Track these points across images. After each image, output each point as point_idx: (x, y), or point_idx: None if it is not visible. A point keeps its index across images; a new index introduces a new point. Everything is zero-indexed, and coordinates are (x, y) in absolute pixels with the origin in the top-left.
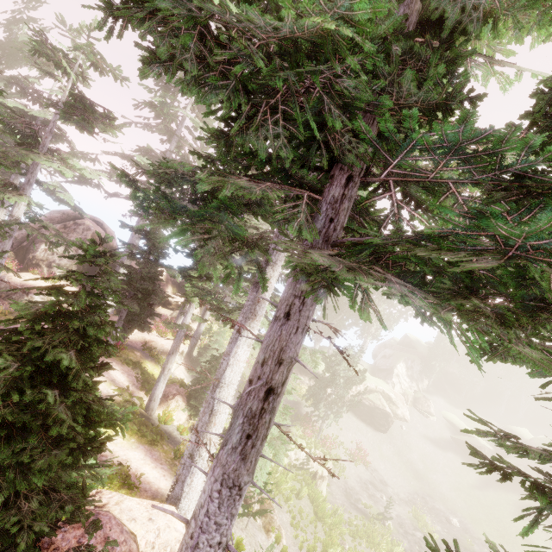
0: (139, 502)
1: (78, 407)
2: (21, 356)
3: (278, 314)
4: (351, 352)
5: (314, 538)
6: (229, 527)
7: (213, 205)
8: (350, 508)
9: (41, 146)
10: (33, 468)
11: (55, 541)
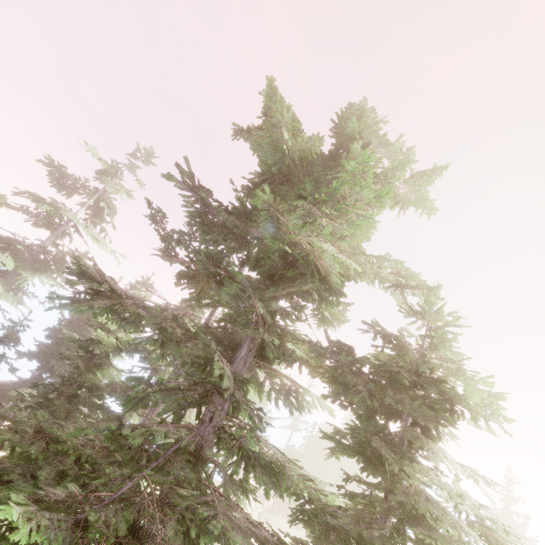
0: None
1: None
2: None
3: None
4: None
5: None
6: None
7: None
8: None
9: None
10: None
11: None
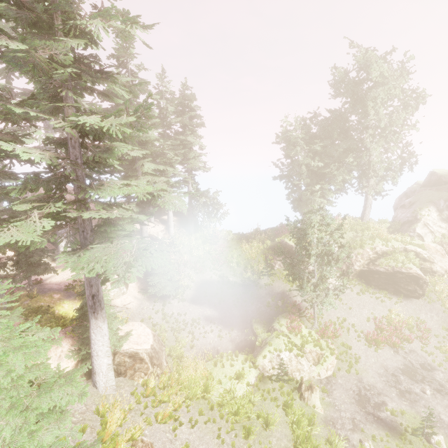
0: None
1: None
2: None
3: None
4: (323, 218)
5: None
6: None
7: None
8: (365, 422)
9: None
10: None
11: None
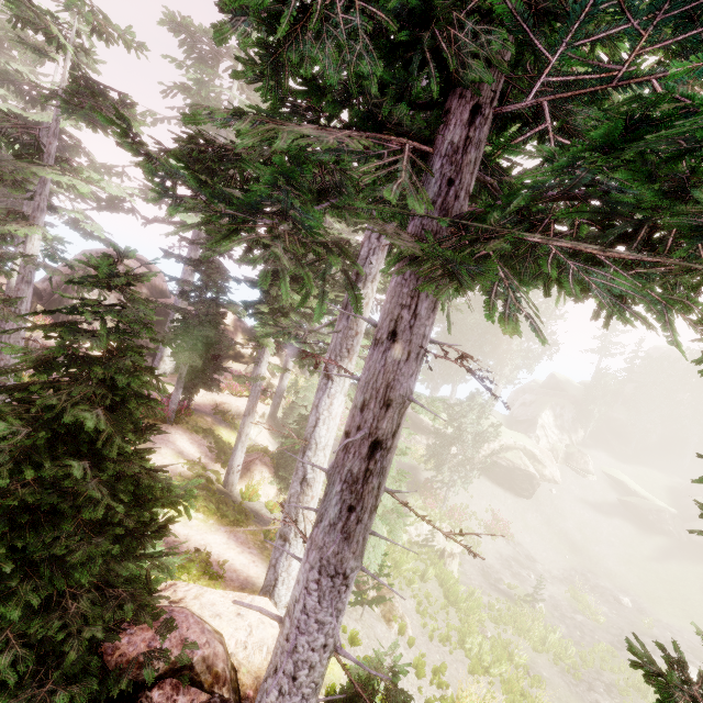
0: (223, 595)
1: (122, 483)
2: (33, 420)
3: (378, 336)
4: (480, 400)
5: (447, 626)
6: (335, 627)
7: (267, 180)
8: (490, 590)
9: (46, 156)
10: (69, 562)
11: (120, 645)
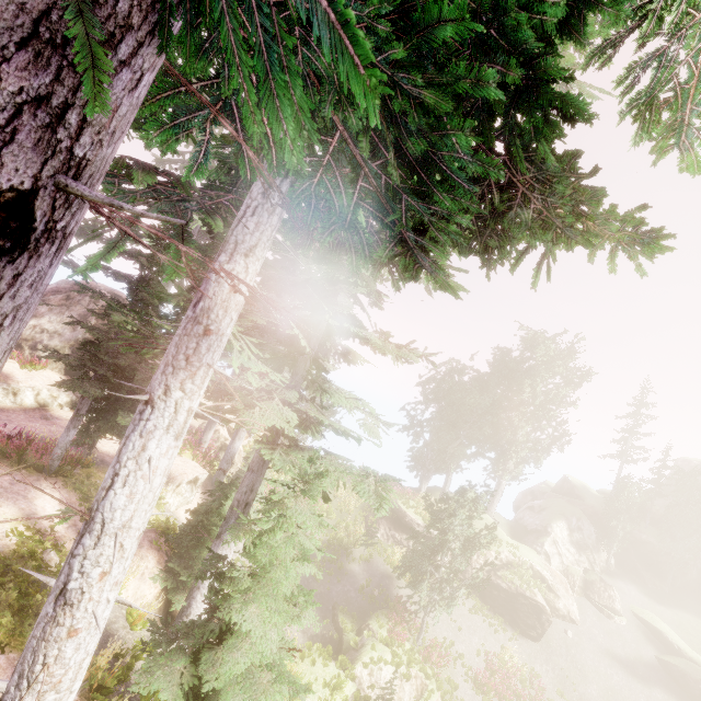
0: None
1: None
2: None
3: None
4: (472, 495)
5: None
6: None
7: None
8: None
9: None
10: None
11: None
